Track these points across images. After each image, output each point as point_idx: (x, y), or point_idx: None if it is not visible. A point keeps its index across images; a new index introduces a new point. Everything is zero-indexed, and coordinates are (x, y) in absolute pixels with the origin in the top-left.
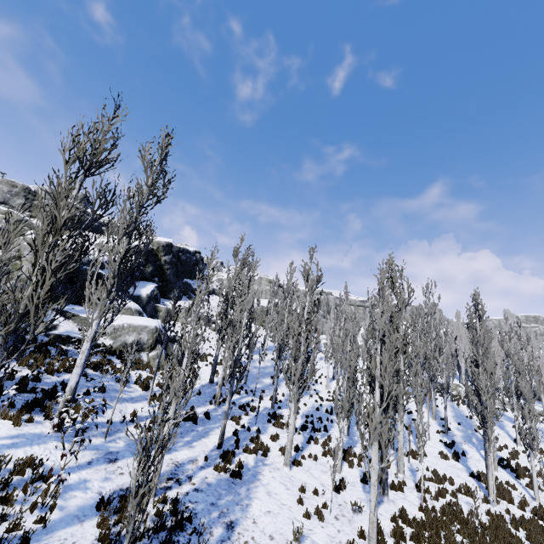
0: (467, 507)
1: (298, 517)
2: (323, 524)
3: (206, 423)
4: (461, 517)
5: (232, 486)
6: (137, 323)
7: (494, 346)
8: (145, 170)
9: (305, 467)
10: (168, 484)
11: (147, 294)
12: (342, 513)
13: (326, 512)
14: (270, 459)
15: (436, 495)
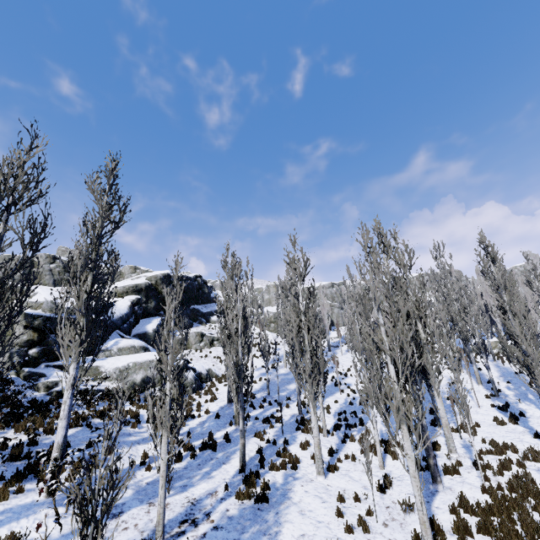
0: (539, 476)
1: (339, 533)
2: (369, 535)
3: (226, 447)
4: (535, 489)
5: (258, 514)
6: (142, 359)
7: (524, 292)
8: (96, 200)
9: (343, 470)
10: (181, 529)
11: (153, 329)
12: (392, 517)
13: (372, 520)
14: (302, 471)
15: (499, 470)
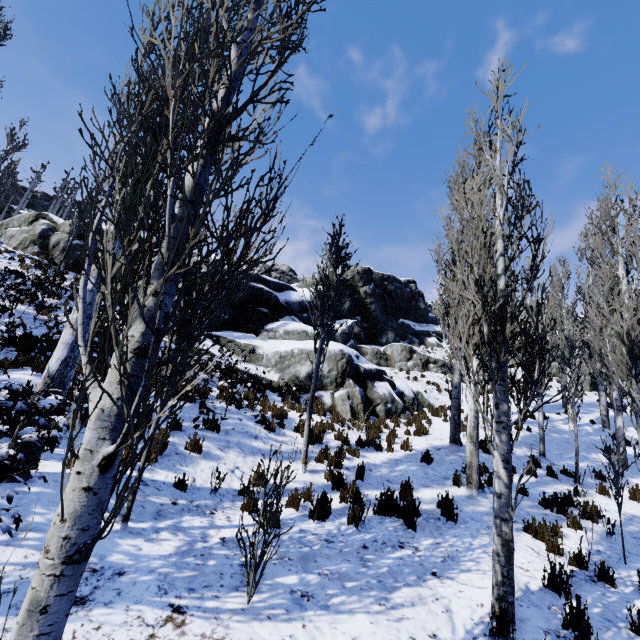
0: None
1: None
2: None
3: (443, 530)
4: None
5: None
6: (311, 347)
7: None
8: None
9: None
10: None
11: (342, 330)
12: None
13: None
14: None
15: None
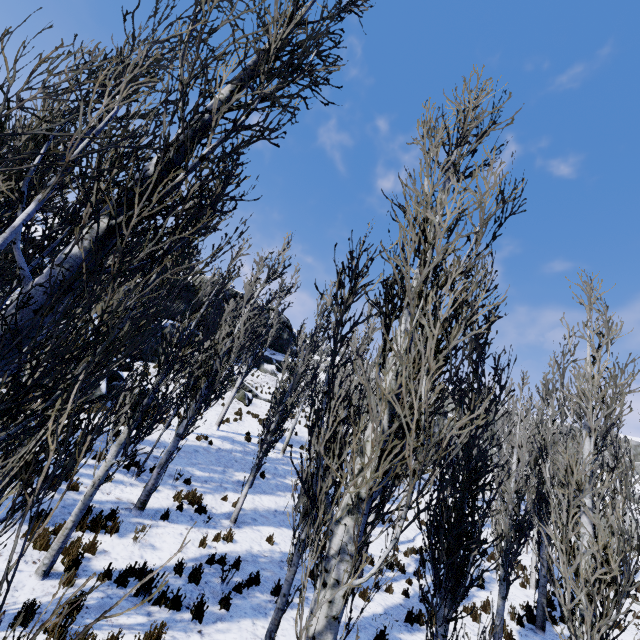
0: None
1: None
2: None
3: None
4: None
5: None
6: None
7: None
8: None
9: None
10: None
11: None
12: None
13: None
14: None
15: None
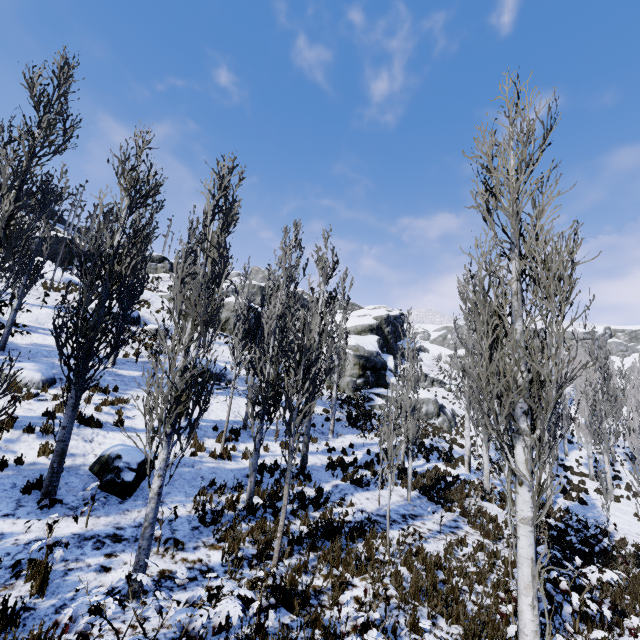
0: None
1: None
2: None
3: None
4: None
5: (585, 509)
6: (422, 397)
7: None
8: (465, 303)
9: (624, 503)
10: None
11: (393, 367)
12: None
13: None
14: (593, 496)
15: None
